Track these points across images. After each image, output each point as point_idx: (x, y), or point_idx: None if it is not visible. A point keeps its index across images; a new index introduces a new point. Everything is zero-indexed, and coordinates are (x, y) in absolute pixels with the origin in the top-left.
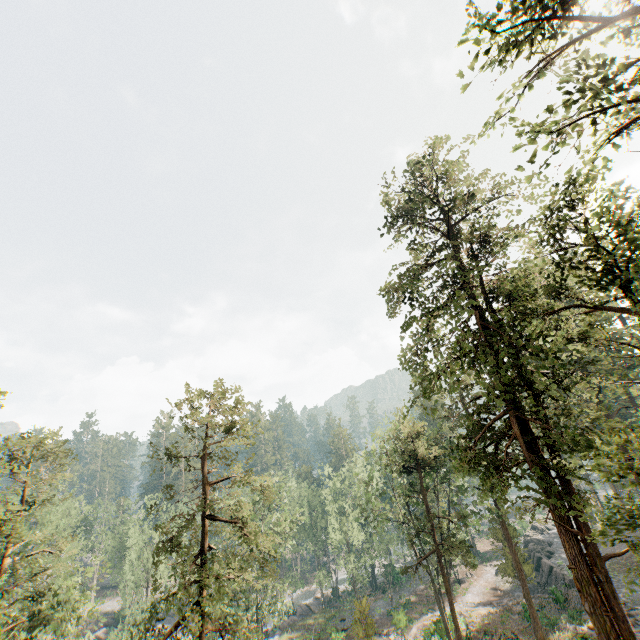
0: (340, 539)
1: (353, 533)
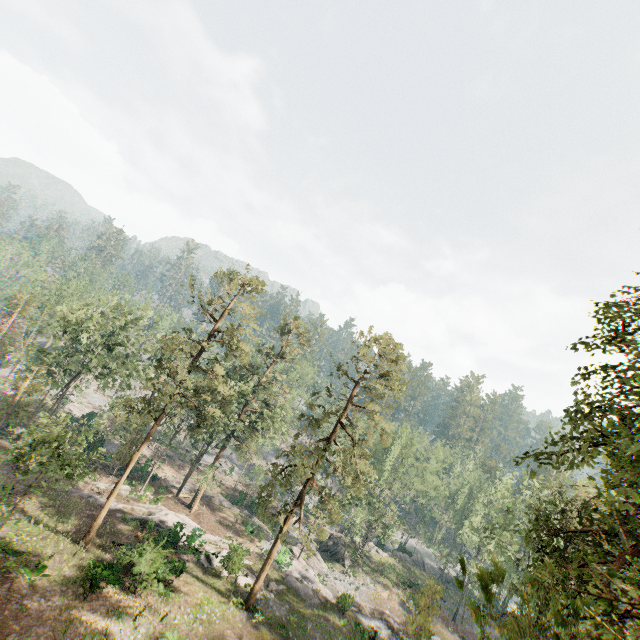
0: (474, 540)
1: (488, 546)
